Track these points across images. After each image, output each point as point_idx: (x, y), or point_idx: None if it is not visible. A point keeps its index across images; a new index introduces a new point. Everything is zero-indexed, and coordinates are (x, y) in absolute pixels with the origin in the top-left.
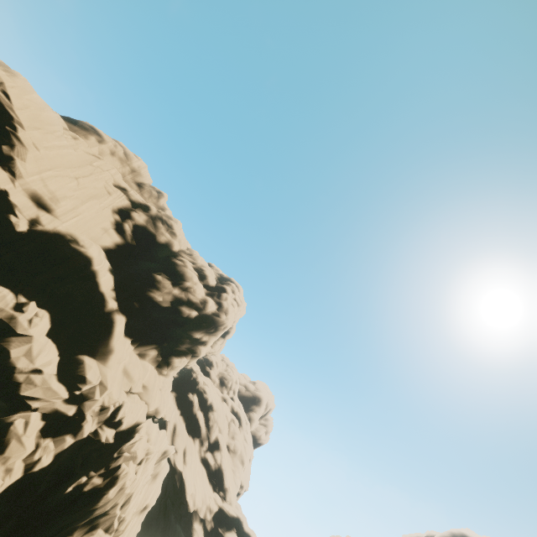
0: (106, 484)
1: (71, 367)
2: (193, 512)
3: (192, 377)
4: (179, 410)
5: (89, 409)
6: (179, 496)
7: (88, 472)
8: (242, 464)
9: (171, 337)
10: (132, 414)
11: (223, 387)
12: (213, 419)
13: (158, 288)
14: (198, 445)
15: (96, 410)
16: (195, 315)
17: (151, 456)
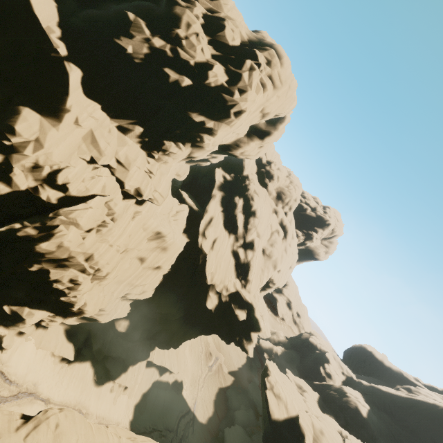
0: (40, 237)
1: (7, 115)
2: (211, 284)
3: (244, 183)
4: (222, 208)
5: (17, 162)
6: (201, 270)
7: (22, 221)
8: (273, 268)
9: (159, 114)
10: (82, 183)
11: (279, 201)
12: (252, 223)
13: (126, 32)
14: (232, 239)
15: (26, 166)
16: (187, 85)
17: (103, 228)
